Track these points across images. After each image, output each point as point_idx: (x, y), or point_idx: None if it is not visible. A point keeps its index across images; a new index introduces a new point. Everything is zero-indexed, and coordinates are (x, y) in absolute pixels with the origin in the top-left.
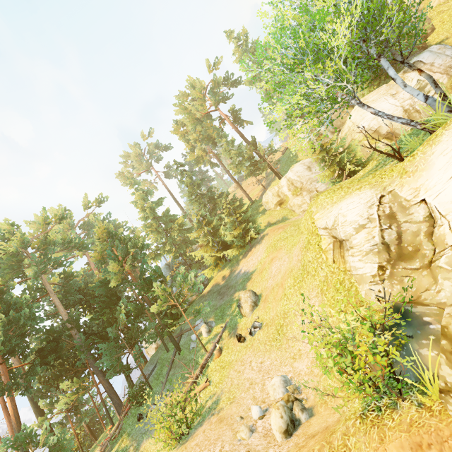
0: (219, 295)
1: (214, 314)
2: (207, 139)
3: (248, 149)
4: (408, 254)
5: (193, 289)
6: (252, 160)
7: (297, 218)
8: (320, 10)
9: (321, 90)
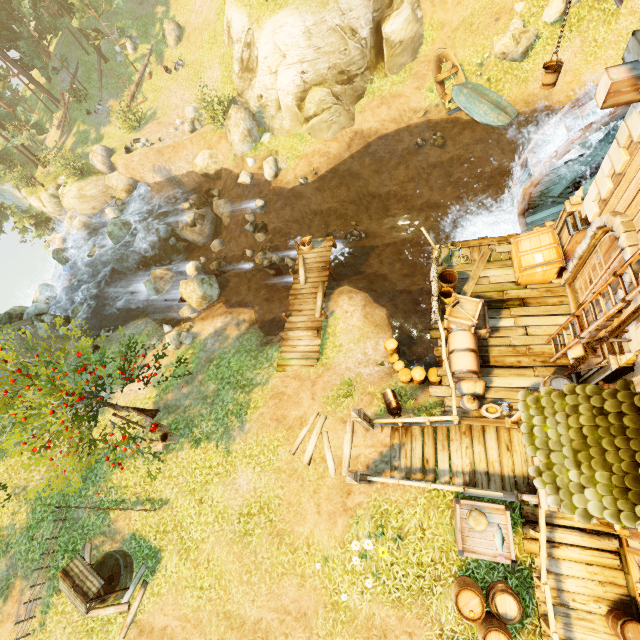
0: None
1: (136, 27)
2: None
3: None
4: (251, 69)
5: (113, 5)
6: None
7: None
8: None
9: None
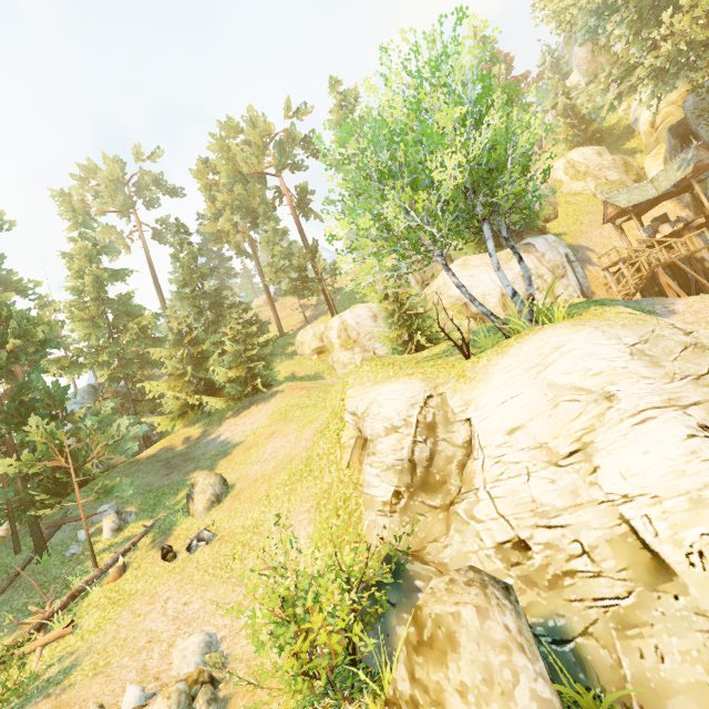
0: (165, 468)
1: (141, 500)
2: (246, 211)
3: (303, 255)
4: (434, 484)
5: (115, 449)
6: (303, 273)
7: (335, 382)
8: (435, 126)
9: (405, 226)
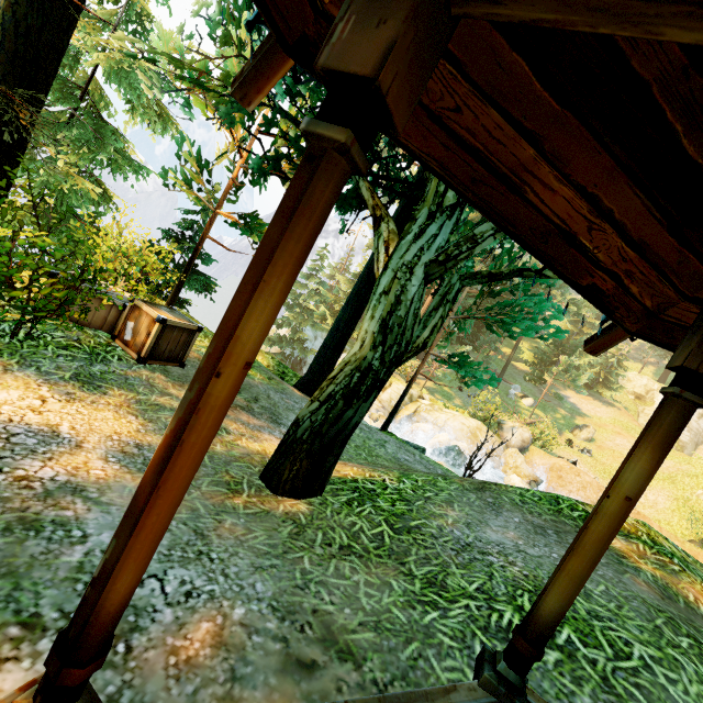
0: (538, 388)
1: (533, 398)
2: None
3: None
4: None
5: (576, 386)
6: None
7: None
8: None
9: None
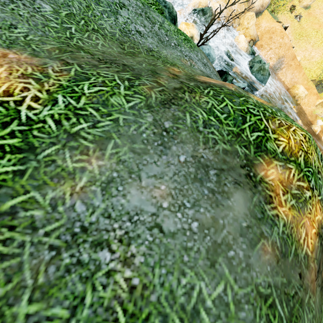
0: None
1: None
2: None
3: None
4: None
5: None
6: None
7: None
8: None
9: None
